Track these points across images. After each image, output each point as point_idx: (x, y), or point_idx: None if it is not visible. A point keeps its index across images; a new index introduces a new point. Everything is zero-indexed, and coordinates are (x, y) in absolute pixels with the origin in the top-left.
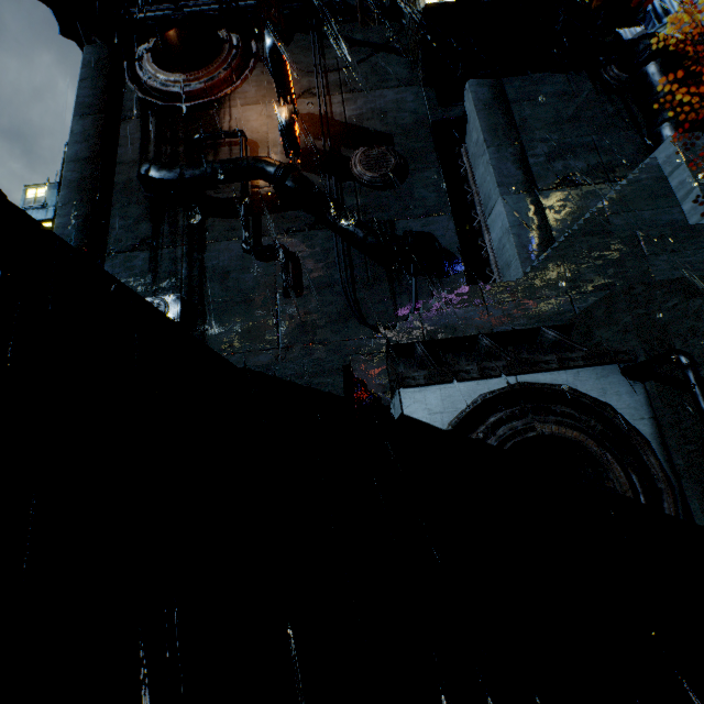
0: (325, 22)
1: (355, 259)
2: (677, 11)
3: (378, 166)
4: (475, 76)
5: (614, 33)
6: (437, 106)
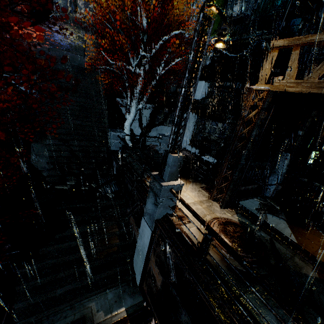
0: None
1: None
2: None
3: None
4: None
5: None
6: None
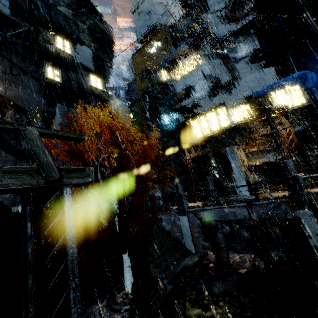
0: (2, 49)
1: (1, 152)
2: (122, 97)
3: (19, 121)
4: (61, 104)
5: (108, 94)
6: (46, 105)
